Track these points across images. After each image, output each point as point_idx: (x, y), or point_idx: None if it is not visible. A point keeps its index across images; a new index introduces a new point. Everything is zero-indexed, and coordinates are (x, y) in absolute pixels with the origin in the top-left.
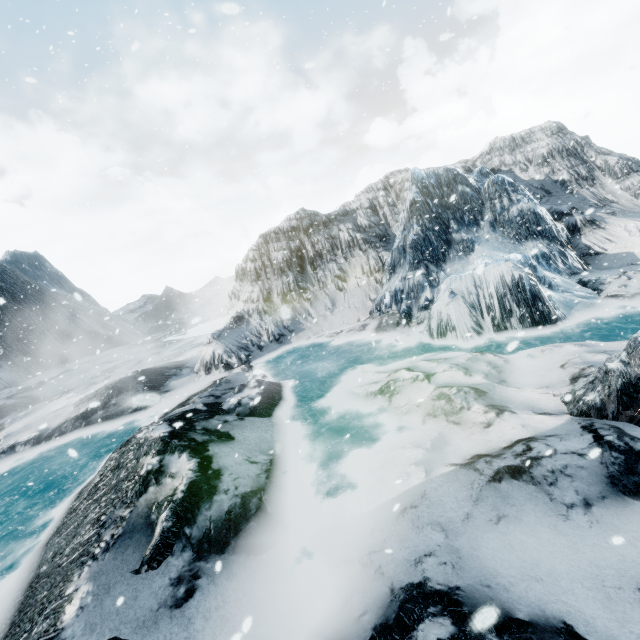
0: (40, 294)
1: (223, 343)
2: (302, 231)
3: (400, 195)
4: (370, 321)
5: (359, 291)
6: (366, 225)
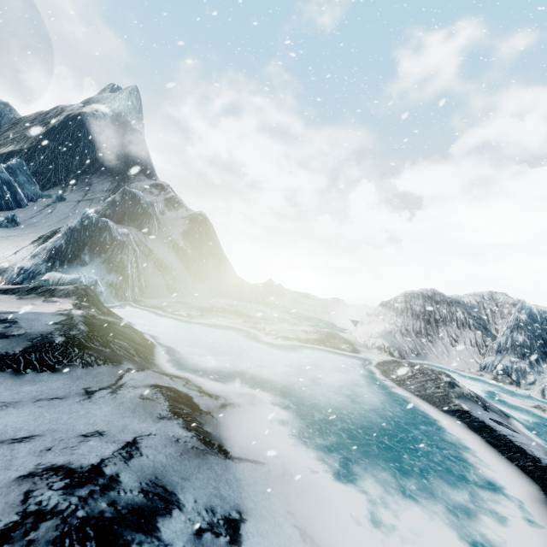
0: (222, 252)
1: (386, 341)
2: (433, 300)
3: (500, 308)
4: (484, 373)
5: (467, 353)
6: (475, 316)
